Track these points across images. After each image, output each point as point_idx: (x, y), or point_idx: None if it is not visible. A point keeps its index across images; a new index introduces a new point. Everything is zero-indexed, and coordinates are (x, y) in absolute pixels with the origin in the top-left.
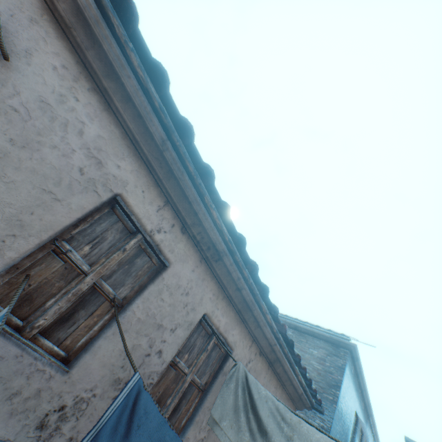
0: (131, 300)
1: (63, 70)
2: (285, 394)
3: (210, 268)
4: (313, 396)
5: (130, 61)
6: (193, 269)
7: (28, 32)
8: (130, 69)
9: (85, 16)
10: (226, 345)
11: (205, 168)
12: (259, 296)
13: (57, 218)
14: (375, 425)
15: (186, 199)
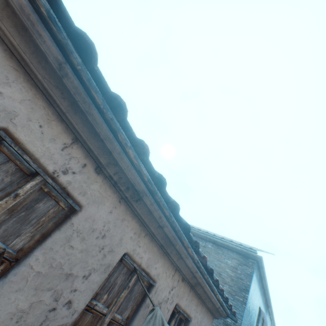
0: (30, 251)
1: None
2: (205, 308)
3: (131, 207)
4: (229, 309)
5: None
6: (110, 210)
7: None
8: None
9: None
10: (148, 279)
11: (115, 99)
12: (181, 232)
13: None
14: (272, 313)
15: (98, 136)
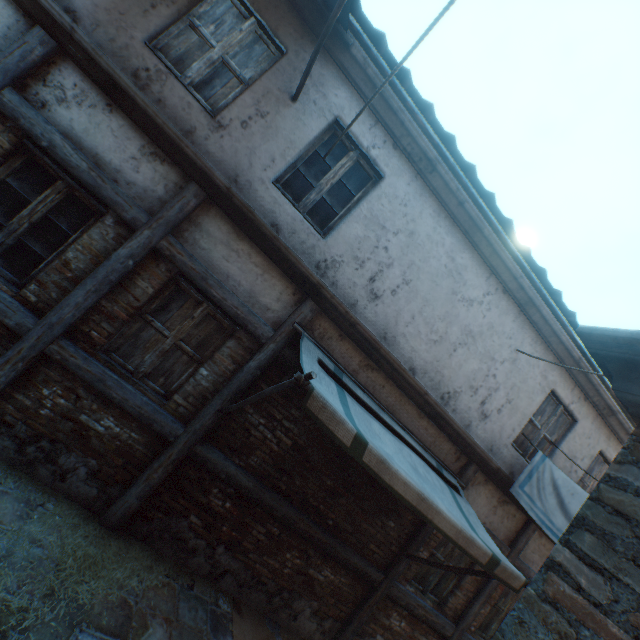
0: (557, 441)
1: (531, 341)
2: None
3: (603, 420)
4: None
5: (566, 330)
6: (591, 422)
7: (520, 334)
8: (564, 331)
9: (544, 318)
10: None
11: None
12: None
13: (533, 408)
14: None
15: (589, 383)
